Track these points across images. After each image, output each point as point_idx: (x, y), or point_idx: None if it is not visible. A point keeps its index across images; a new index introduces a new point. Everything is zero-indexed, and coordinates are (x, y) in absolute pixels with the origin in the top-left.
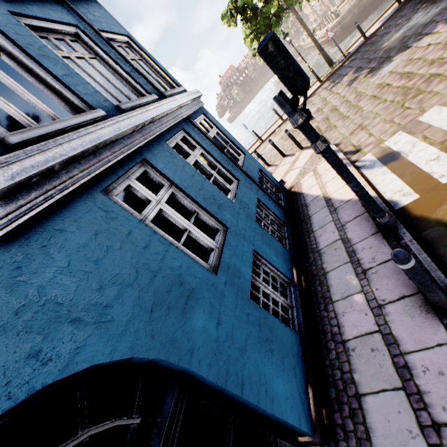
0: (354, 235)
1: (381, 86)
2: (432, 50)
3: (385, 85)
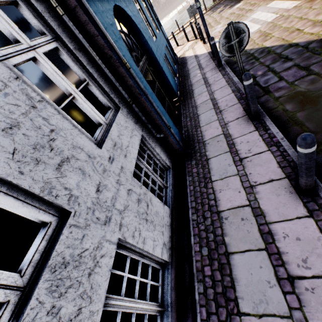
0: (202, 62)
1: (231, 13)
2: None
3: (233, 13)
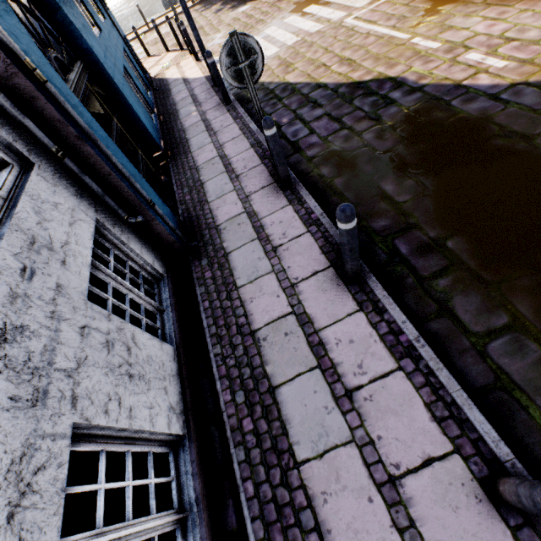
0: (198, 92)
1: (235, 19)
2: (266, 6)
3: (237, 19)
